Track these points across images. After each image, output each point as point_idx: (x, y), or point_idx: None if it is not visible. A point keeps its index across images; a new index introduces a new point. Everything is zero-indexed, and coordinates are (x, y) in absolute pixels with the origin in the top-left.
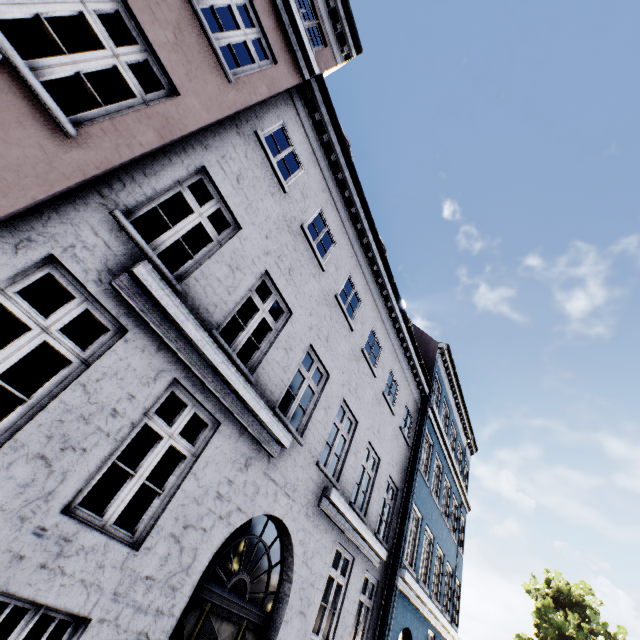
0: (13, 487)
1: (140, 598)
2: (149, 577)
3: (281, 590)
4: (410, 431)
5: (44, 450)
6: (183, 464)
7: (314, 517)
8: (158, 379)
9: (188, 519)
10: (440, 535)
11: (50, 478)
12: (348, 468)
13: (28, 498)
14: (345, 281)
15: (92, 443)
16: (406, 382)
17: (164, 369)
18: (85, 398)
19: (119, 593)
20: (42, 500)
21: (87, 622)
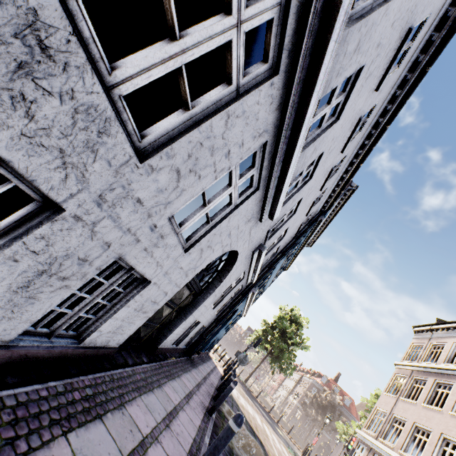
0: (153, 189)
1: (173, 277)
2: (182, 268)
3: (213, 283)
4: (302, 226)
5: (181, 166)
6: (228, 208)
7: (247, 257)
8: (260, 137)
9: (212, 243)
10: (271, 277)
11: (174, 191)
12: (273, 237)
13: (157, 201)
14: (371, 108)
15: (205, 173)
16: (323, 199)
17: (268, 129)
18: (222, 130)
19: (167, 272)
20: (163, 206)
21: (147, 282)
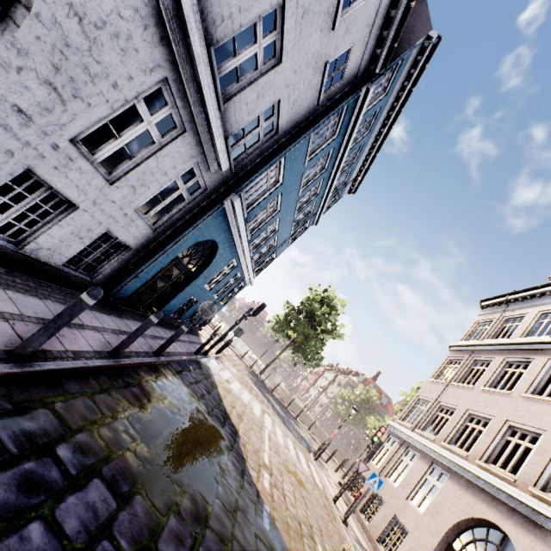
0: None
1: None
2: None
3: (9, 14)
4: (330, 91)
5: None
6: None
7: None
8: None
9: None
10: (285, 215)
11: None
12: None
13: None
14: None
15: None
16: (374, 14)
17: None
18: None
19: None
20: None
21: None
